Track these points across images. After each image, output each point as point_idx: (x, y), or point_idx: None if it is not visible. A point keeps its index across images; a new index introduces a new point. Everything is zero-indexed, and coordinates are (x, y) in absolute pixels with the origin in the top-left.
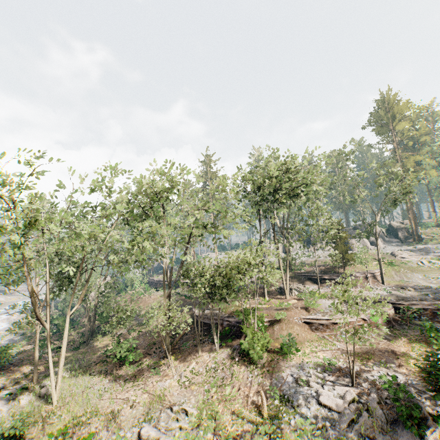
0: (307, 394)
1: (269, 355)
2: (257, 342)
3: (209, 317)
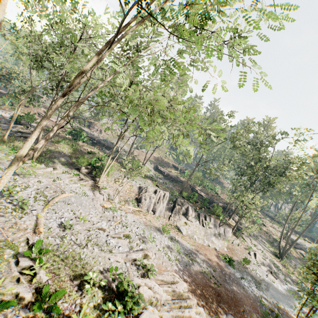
0: (2, 113)
1: (7, 107)
2: (3, 100)
3: (0, 92)
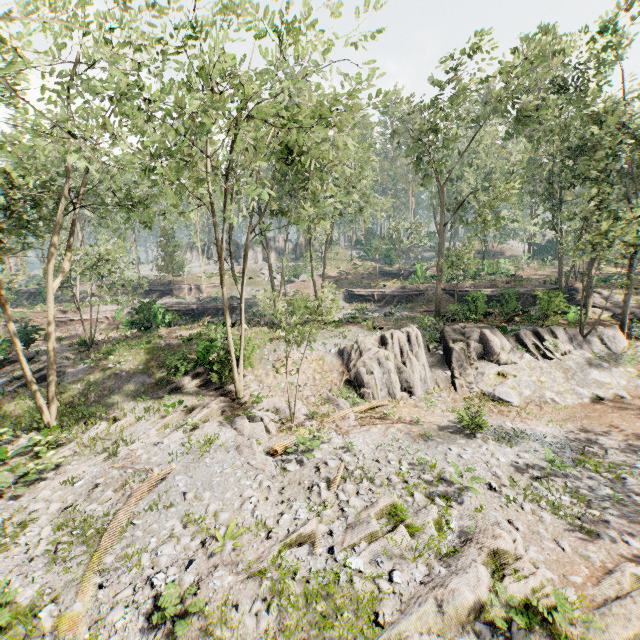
0: None
1: None
2: None
3: None
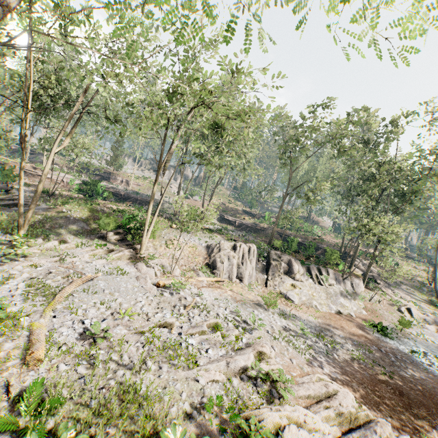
0: None
1: None
2: None
3: None
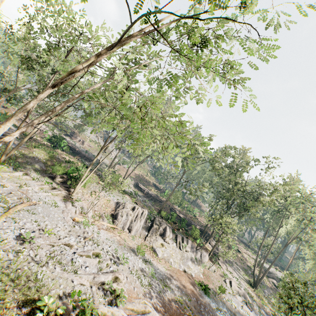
0: None
1: None
2: None
3: None
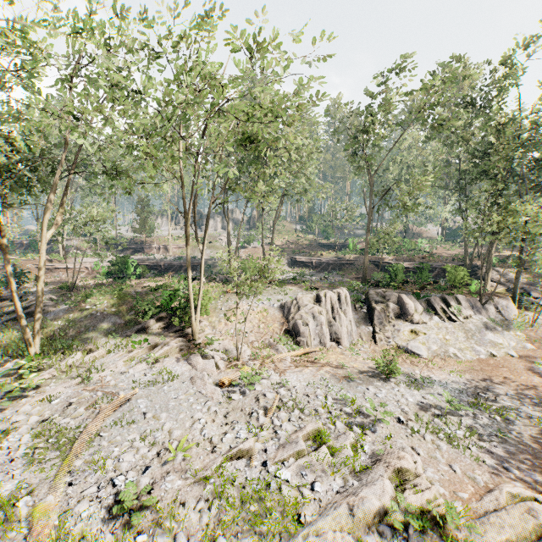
0: None
1: None
2: None
3: None
